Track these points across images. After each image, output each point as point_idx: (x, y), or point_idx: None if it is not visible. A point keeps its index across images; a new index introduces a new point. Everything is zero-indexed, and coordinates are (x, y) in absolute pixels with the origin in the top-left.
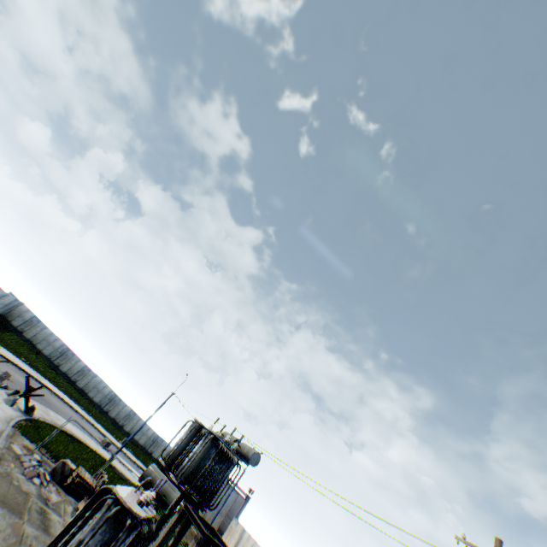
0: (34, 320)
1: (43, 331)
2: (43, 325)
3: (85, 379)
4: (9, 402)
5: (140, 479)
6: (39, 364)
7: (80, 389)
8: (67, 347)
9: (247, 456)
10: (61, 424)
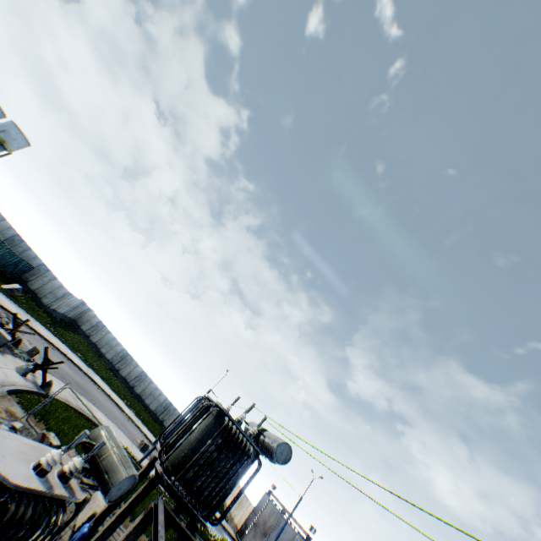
0: (99, 325)
1: (106, 335)
2: (106, 330)
3: (142, 384)
4: (21, 371)
5: (82, 444)
6: (95, 362)
7: (137, 395)
8: (127, 352)
9: (271, 449)
10: (88, 412)
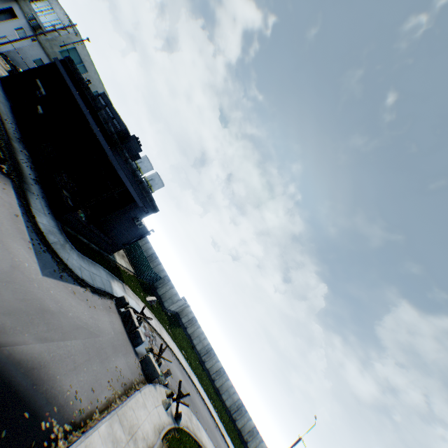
0: (193, 319)
1: (197, 329)
2: (197, 324)
3: (220, 379)
4: (164, 405)
5: None
6: (192, 358)
7: (216, 387)
8: (211, 346)
9: None
10: (198, 434)
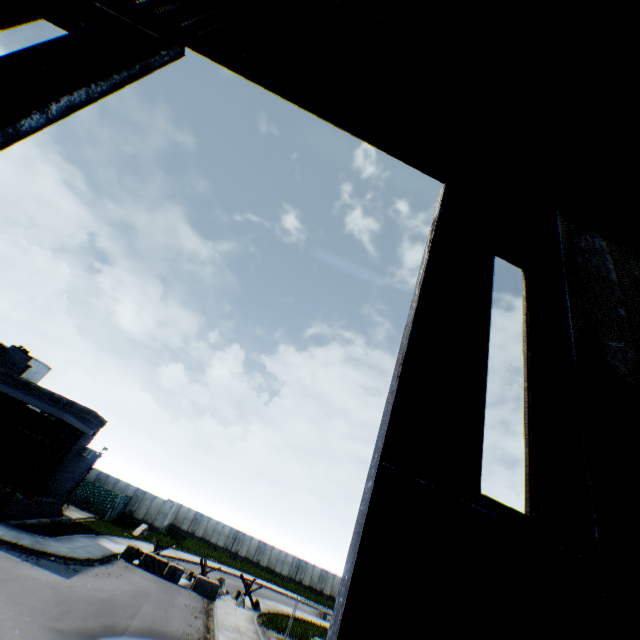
0: (197, 516)
1: (208, 523)
2: (206, 517)
3: (265, 554)
4: (240, 604)
5: None
6: (224, 558)
7: (265, 567)
8: (235, 529)
9: None
10: (280, 609)
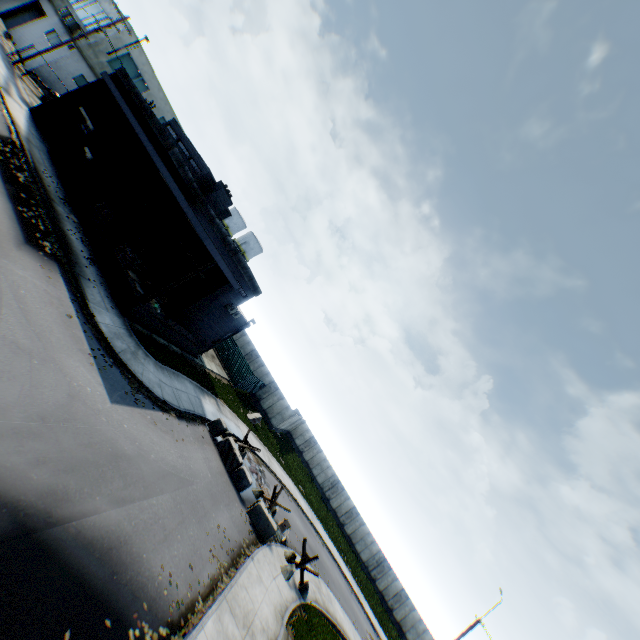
0: (311, 440)
1: (317, 454)
2: (318, 447)
3: (352, 523)
4: (285, 573)
5: None
6: (313, 497)
7: (347, 535)
8: (337, 478)
9: None
10: (331, 609)
